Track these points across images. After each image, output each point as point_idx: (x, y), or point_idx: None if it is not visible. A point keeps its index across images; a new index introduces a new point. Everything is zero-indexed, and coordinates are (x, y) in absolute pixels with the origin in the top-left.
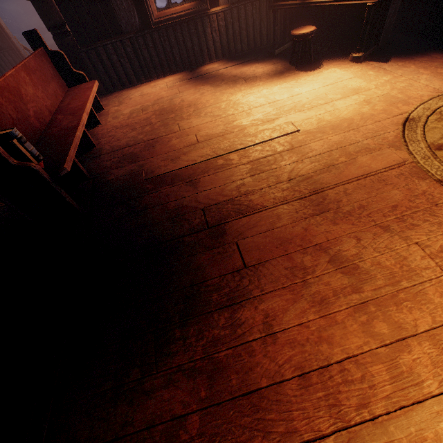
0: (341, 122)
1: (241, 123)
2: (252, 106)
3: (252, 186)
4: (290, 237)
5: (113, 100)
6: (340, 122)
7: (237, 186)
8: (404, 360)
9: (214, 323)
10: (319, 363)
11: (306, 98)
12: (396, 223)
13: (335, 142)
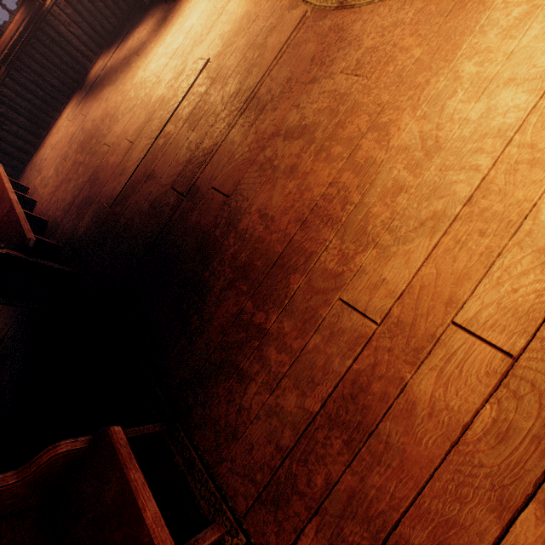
0: (240, 23)
1: (157, 96)
2: (158, 73)
3: (198, 137)
4: (248, 148)
5: (31, 175)
6: (239, 23)
7: (186, 148)
8: (359, 157)
9: (227, 247)
10: (307, 206)
11: (200, 25)
12: (319, 70)
13: (244, 45)
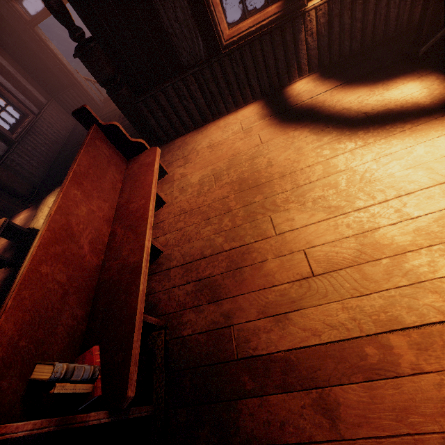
0: None
1: (391, 240)
2: (404, 193)
3: None
4: None
5: (176, 154)
6: None
7: None
8: None
9: None
10: None
11: None
12: None
13: None
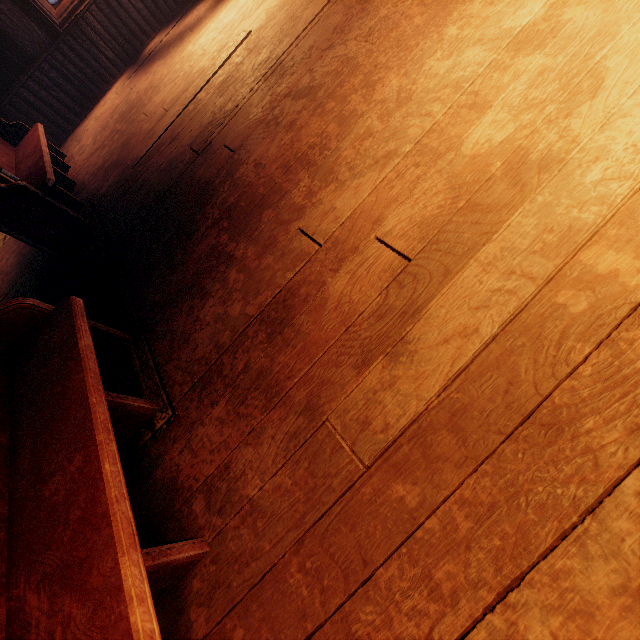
0: None
1: (199, 67)
2: (204, 47)
3: (224, 102)
4: (261, 109)
5: (71, 144)
6: None
7: (211, 112)
8: (346, 110)
9: (221, 193)
10: (294, 154)
11: (252, 1)
12: (337, 38)
13: (284, 18)
